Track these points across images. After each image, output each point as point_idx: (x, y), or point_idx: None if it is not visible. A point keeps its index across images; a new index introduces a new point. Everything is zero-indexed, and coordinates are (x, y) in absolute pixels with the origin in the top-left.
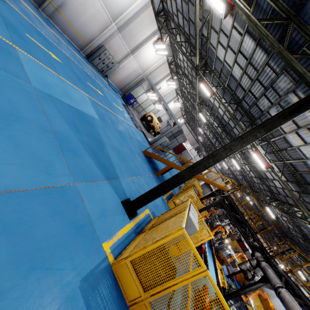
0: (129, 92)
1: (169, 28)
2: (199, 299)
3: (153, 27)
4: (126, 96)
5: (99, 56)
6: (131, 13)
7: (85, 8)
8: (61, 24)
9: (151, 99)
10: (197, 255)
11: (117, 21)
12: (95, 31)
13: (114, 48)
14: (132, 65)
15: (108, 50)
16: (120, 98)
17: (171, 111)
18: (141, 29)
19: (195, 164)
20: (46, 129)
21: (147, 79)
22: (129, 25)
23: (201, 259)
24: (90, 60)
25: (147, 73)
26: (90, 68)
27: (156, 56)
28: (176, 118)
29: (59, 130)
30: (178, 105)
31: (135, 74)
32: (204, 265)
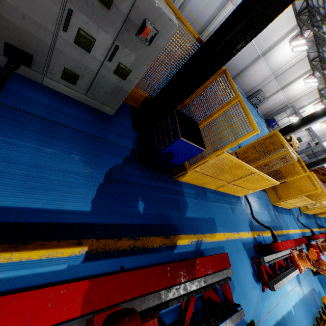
0: (272, 117)
1: (322, 69)
2: (314, 194)
3: (306, 69)
4: (269, 120)
5: (255, 96)
6: (287, 67)
7: (256, 73)
8: (239, 84)
9: (292, 122)
10: (316, 180)
11: (276, 73)
12: (258, 82)
13: (267, 89)
14: (279, 97)
15: (263, 90)
16: (264, 121)
17: (313, 132)
18: (294, 72)
19: (324, 158)
20: (253, 137)
21: (292, 106)
22: (283, 73)
23: (318, 181)
24: (249, 99)
25: (291, 101)
26: (249, 104)
27: (304, 87)
28: (319, 139)
29: (255, 138)
30: (325, 126)
31: (280, 103)
32: (319, 183)
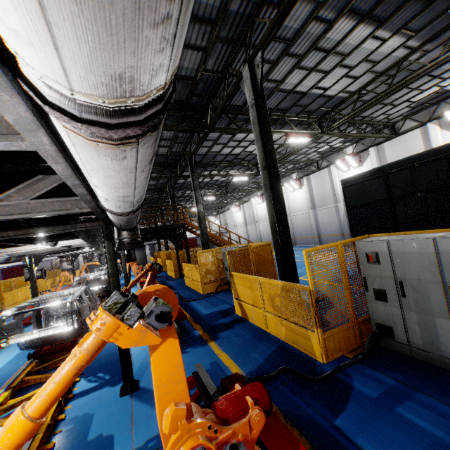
0: None
1: None
2: None
3: None
4: None
5: None
6: None
7: None
8: None
9: None
10: None
11: None
12: None
13: None
14: None
15: None
16: None
17: None
18: None
19: None
20: None
21: None
22: None
23: None
24: None
25: None
26: None
27: None
28: None
29: None
30: None
31: None
32: None
